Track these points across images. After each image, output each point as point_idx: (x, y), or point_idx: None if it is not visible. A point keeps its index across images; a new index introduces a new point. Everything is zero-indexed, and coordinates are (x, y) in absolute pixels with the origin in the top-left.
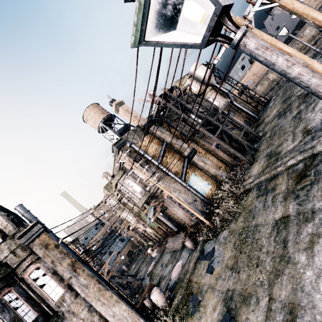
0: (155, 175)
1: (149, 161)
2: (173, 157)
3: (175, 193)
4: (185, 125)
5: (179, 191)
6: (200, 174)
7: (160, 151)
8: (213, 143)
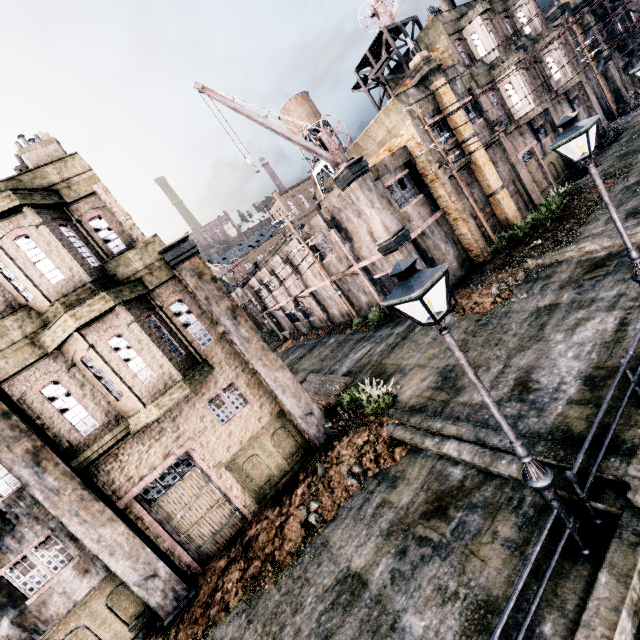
0: (595, 50)
1: (578, 43)
2: (590, 55)
3: (590, 84)
4: (603, 28)
5: (594, 84)
6: (605, 84)
7: (586, 40)
8: (619, 64)
